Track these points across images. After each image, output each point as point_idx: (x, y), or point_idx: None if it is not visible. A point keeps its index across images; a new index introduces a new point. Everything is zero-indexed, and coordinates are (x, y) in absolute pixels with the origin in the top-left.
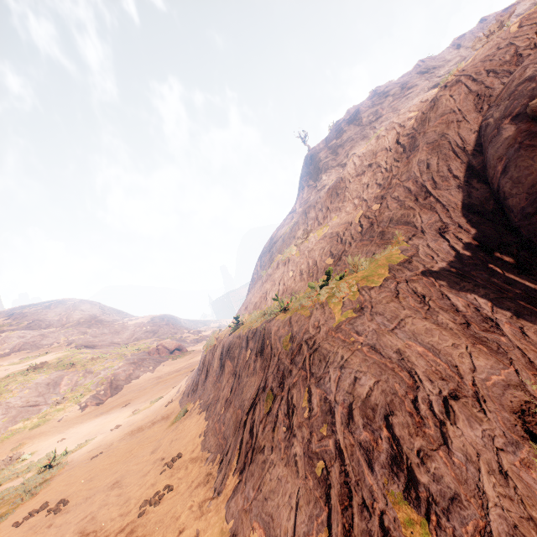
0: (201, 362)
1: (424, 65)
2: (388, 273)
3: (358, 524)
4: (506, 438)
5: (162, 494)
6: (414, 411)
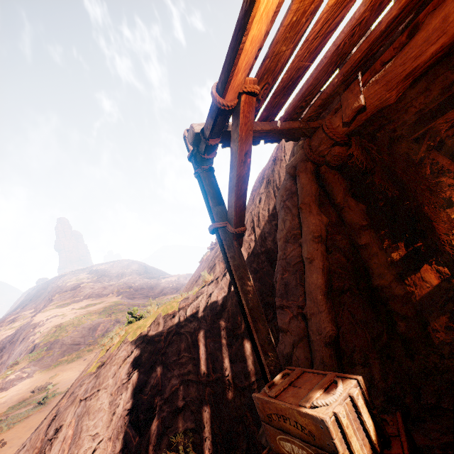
0: None
1: None
2: (149, 327)
3: None
4: None
5: None
6: None
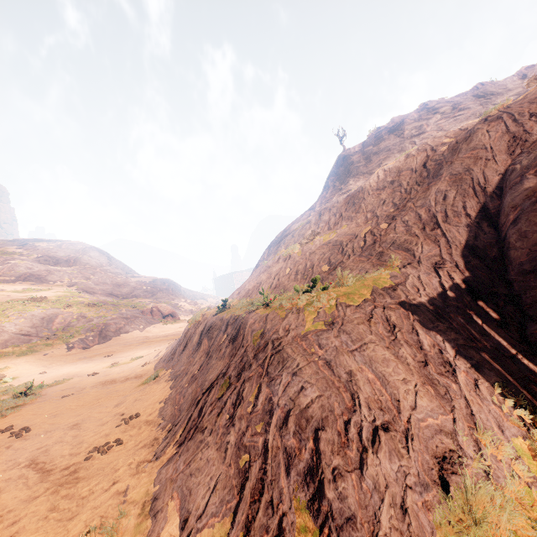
0: (184, 333)
1: (483, 89)
2: (370, 295)
3: (260, 519)
4: (418, 478)
5: (111, 446)
6: (343, 432)
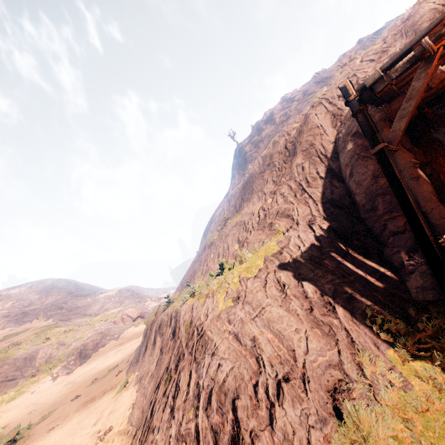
0: (144, 335)
1: (319, 77)
2: (263, 264)
3: None
4: (317, 415)
5: None
6: (253, 395)
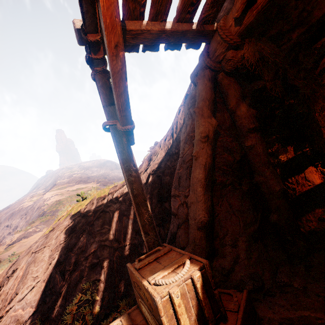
0: None
1: None
2: (86, 206)
3: None
4: None
5: None
6: None
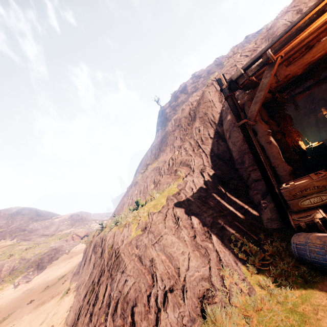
0: (84, 252)
1: (219, 61)
2: (166, 202)
3: None
4: (189, 316)
5: None
6: (147, 303)
